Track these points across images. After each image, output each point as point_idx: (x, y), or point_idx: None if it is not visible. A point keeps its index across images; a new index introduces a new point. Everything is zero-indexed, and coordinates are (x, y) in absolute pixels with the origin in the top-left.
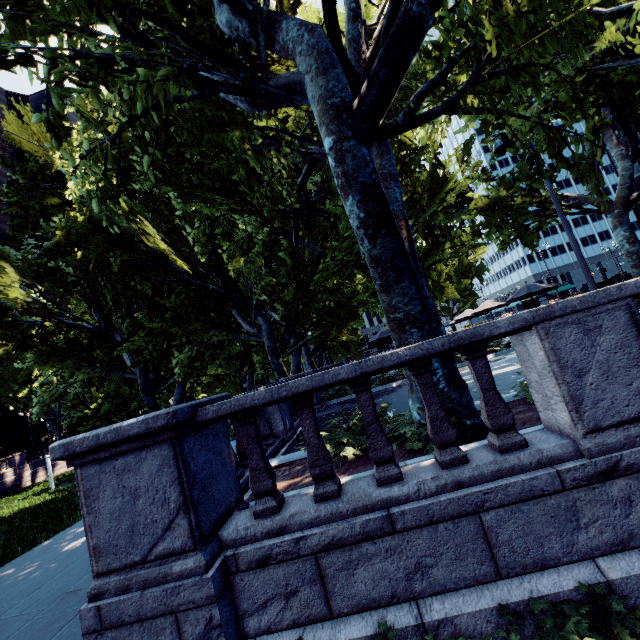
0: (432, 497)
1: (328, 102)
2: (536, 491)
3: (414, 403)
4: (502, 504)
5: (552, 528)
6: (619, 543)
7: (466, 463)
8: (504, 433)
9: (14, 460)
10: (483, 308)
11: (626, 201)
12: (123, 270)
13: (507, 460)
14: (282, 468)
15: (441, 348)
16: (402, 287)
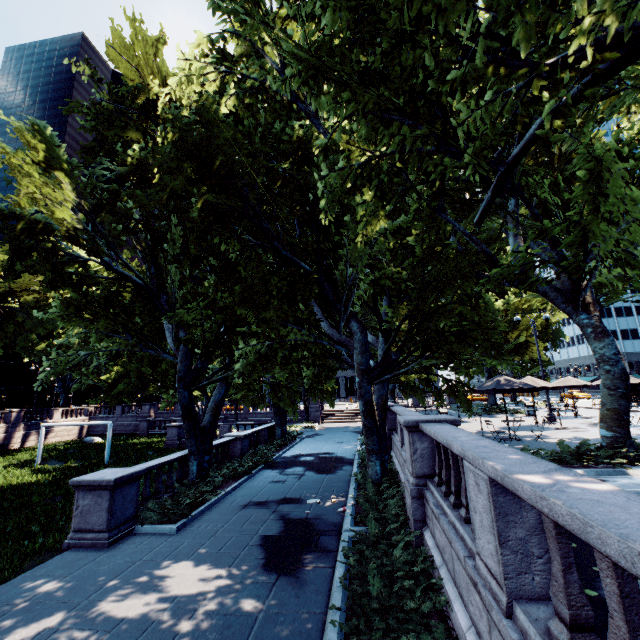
0: None
1: None
2: None
3: None
4: None
5: None
6: None
7: None
8: None
9: (10, 416)
10: None
11: None
12: (202, 218)
13: None
14: None
15: None
16: None
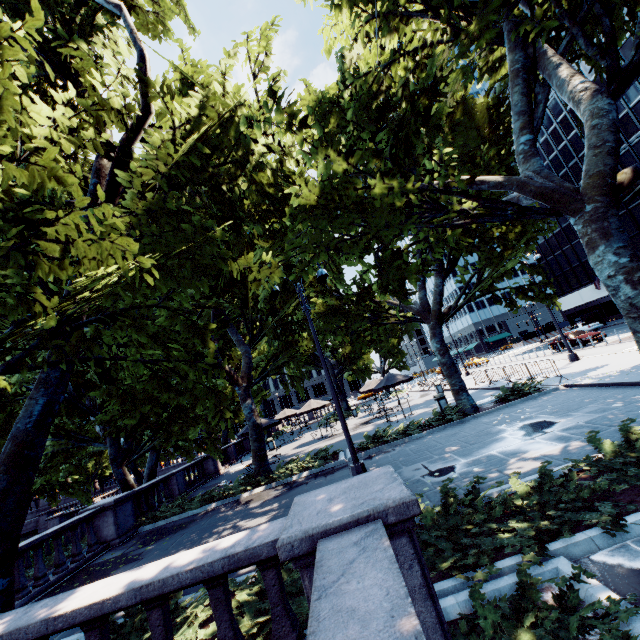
0: None
1: None
2: None
3: None
4: None
5: None
6: None
7: None
8: None
9: None
10: (368, 388)
11: (438, 315)
12: None
13: None
14: None
15: None
16: None
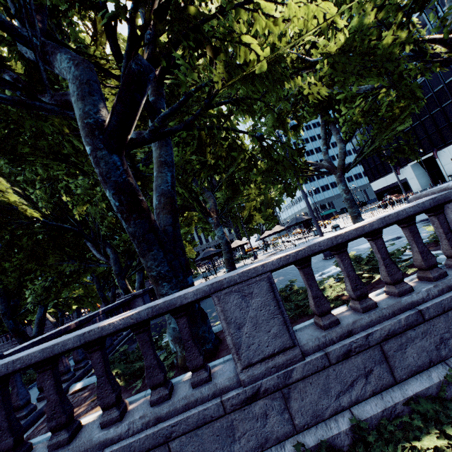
0: (138, 434)
1: (84, 121)
2: (207, 418)
3: (168, 336)
4: (184, 432)
5: (218, 444)
6: (259, 446)
7: (168, 399)
8: (197, 371)
9: None
10: (274, 231)
11: (343, 168)
12: None
13: (193, 395)
14: (77, 394)
15: (146, 316)
16: (153, 254)
